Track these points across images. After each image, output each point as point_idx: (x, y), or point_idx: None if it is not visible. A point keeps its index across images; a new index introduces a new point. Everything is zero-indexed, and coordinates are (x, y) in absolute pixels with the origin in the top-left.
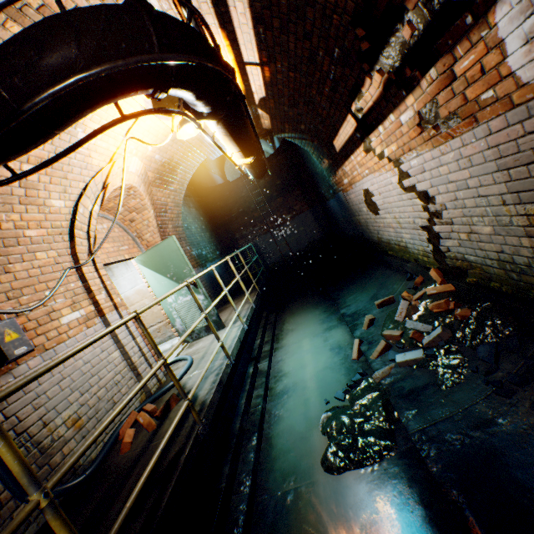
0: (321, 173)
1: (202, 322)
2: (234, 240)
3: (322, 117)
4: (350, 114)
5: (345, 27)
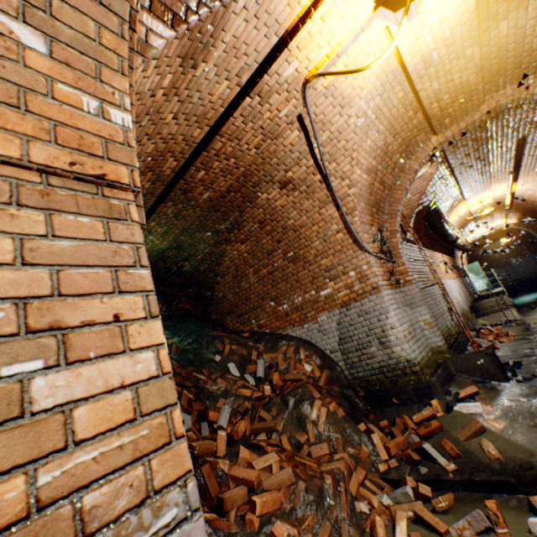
0: None
1: (484, 288)
2: None
3: (535, 228)
4: None
5: None
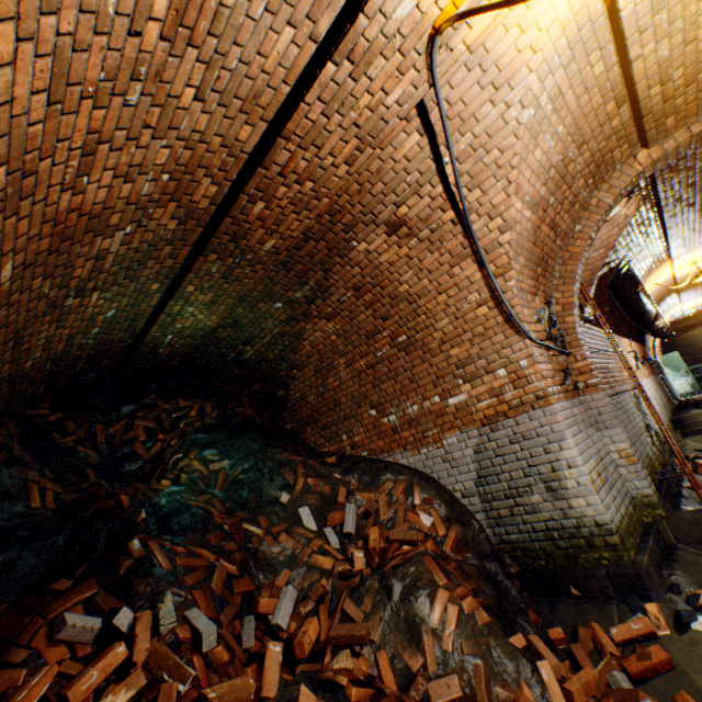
0: None
1: (687, 390)
2: None
3: None
4: None
5: None
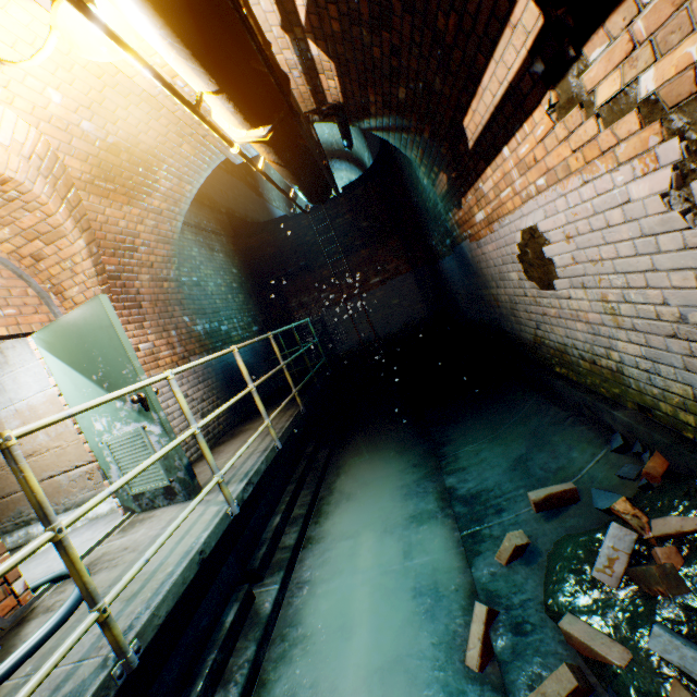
0: (434, 208)
1: (158, 478)
2: (287, 310)
3: (445, 42)
4: None
5: None
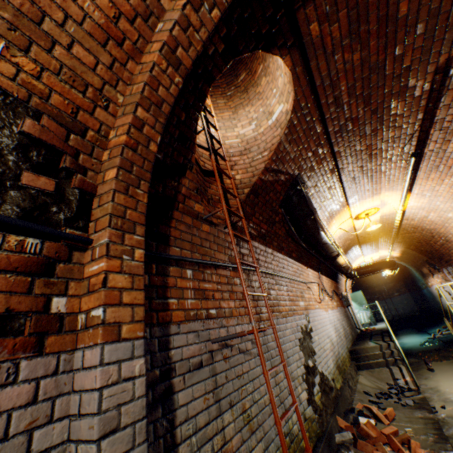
0: (417, 277)
1: (367, 321)
2: None
3: (417, 265)
4: (426, 268)
5: (422, 259)
